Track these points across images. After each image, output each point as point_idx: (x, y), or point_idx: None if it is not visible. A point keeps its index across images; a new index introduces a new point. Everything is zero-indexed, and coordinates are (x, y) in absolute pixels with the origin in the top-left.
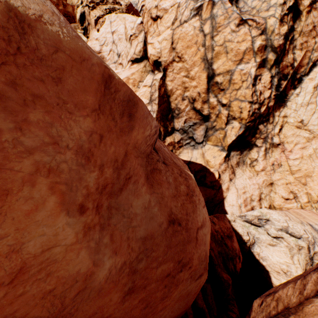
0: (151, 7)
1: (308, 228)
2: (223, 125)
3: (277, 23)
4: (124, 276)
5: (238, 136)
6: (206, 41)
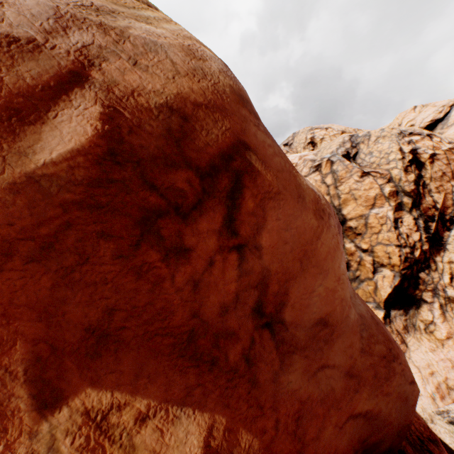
0: None
1: None
2: (370, 274)
3: (402, 173)
4: (358, 331)
5: (394, 287)
6: (330, 190)
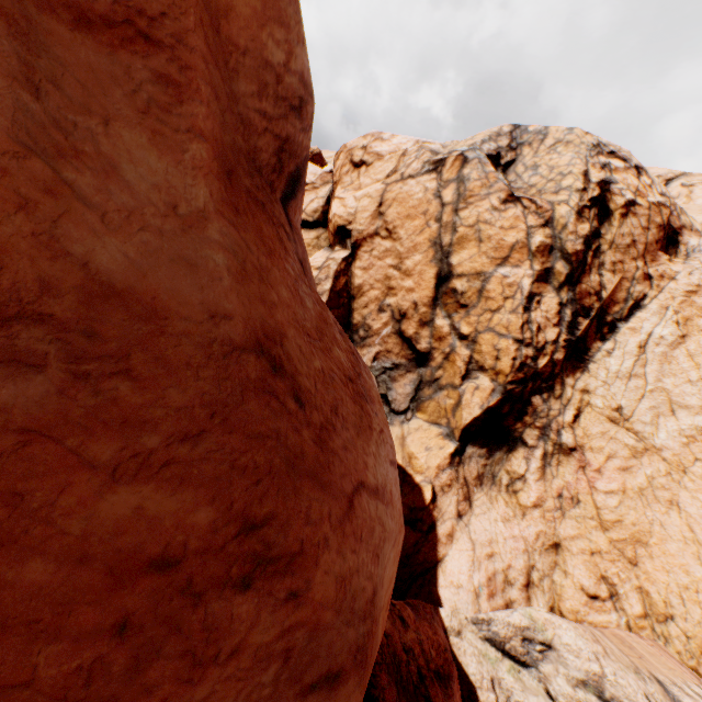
0: (356, 146)
1: (656, 692)
2: (458, 380)
3: (572, 216)
4: None
5: (486, 409)
6: (445, 214)
